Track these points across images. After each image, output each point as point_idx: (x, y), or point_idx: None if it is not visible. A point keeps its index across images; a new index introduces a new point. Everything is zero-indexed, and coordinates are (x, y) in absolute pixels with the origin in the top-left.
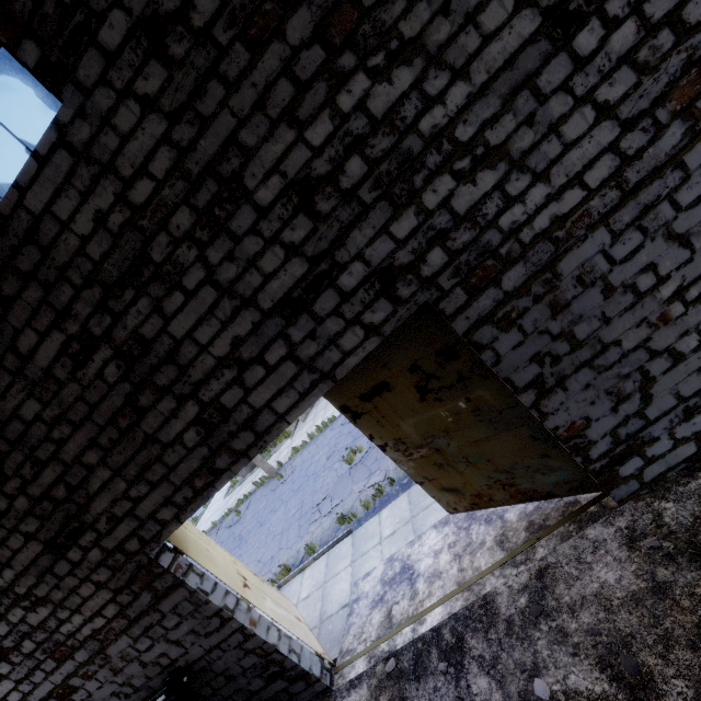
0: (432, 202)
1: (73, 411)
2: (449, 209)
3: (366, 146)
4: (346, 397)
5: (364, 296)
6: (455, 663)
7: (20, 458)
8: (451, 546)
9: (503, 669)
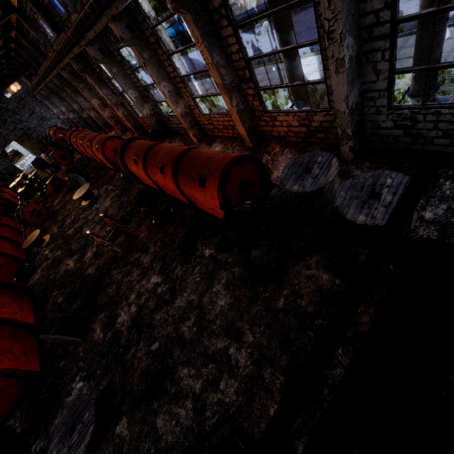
0: (24, 124)
1: None
2: (26, 125)
3: (18, 120)
4: (20, 142)
5: (20, 130)
6: None
7: None
8: None
9: None
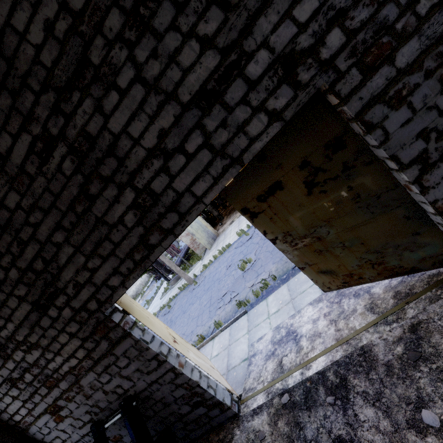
0: None
1: (43, 200)
2: None
3: None
4: (246, 200)
5: (268, 83)
6: (340, 397)
7: (9, 239)
8: (326, 315)
9: (387, 402)
